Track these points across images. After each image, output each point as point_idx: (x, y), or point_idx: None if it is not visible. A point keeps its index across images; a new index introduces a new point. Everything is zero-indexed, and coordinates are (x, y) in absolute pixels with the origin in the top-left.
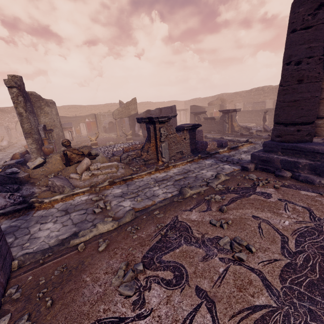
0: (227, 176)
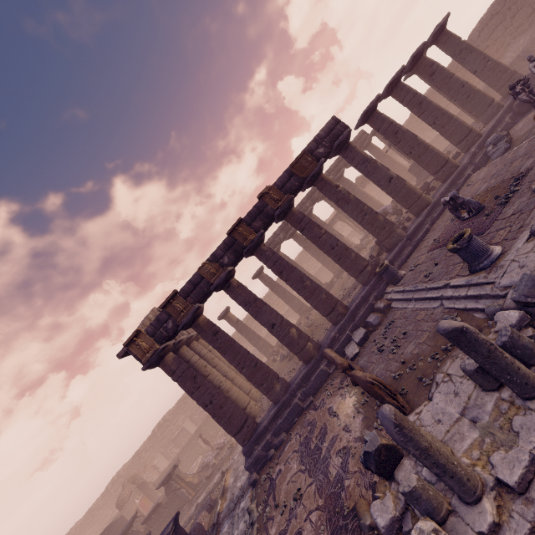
0: (254, 501)
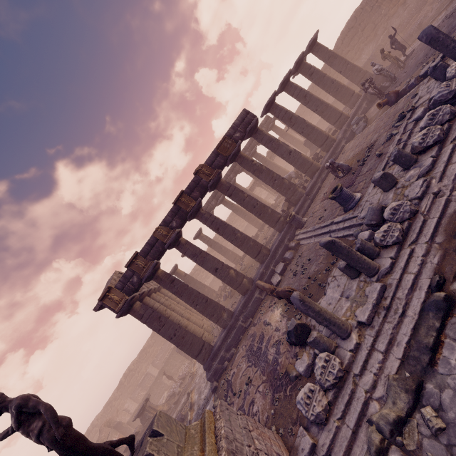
0: (217, 399)
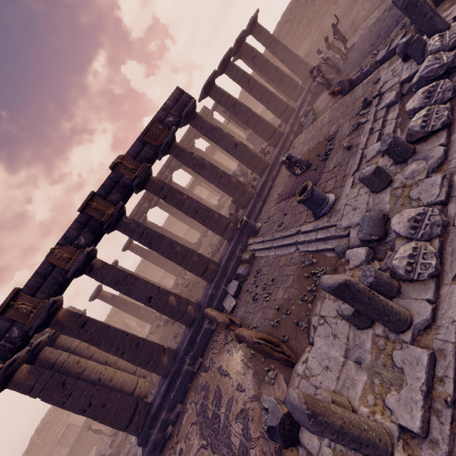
0: None
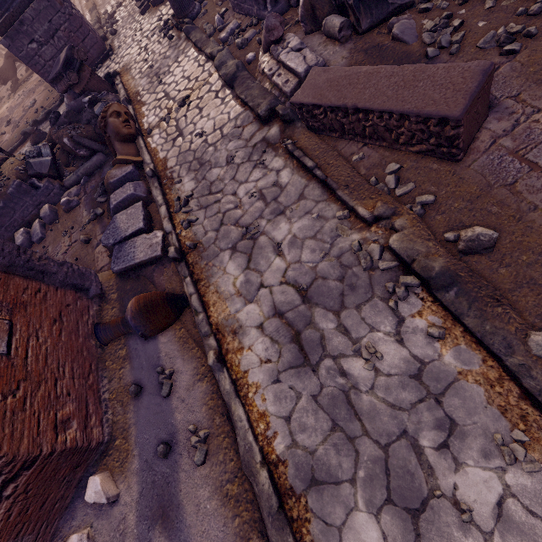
0: None
